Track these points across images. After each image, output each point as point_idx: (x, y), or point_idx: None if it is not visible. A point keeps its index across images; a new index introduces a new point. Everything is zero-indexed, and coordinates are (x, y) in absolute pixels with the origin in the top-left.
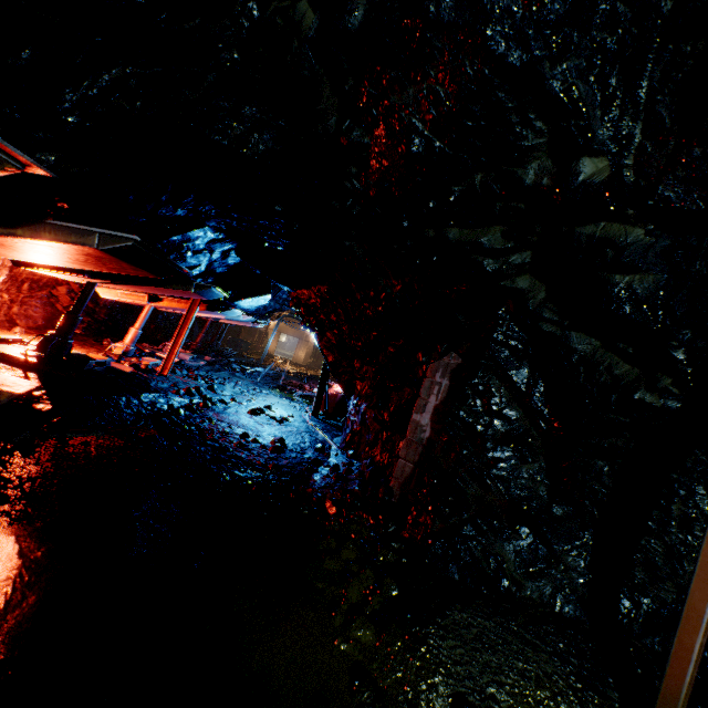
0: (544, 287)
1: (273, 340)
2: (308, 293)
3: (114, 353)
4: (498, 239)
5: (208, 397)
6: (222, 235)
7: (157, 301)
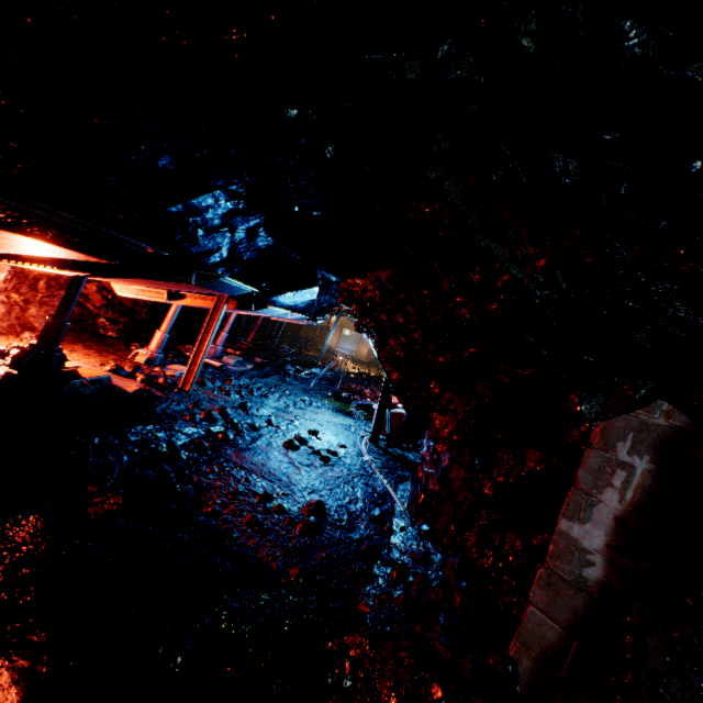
0: None
1: (335, 335)
2: (362, 283)
3: (136, 361)
4: None
5: (234, 423)
6: (242, 203)
7: (179, 298)
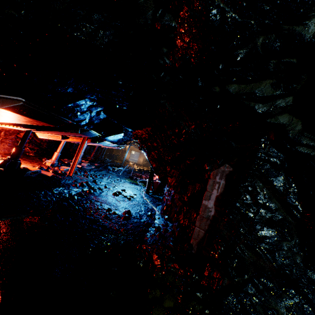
0: (300, 121)
1: (128, 153)
2: (141, 132)
3: (46, 165)
4: (268, 89)
5: (92, 187)
6: (95, 103)
7: (66, 138)
